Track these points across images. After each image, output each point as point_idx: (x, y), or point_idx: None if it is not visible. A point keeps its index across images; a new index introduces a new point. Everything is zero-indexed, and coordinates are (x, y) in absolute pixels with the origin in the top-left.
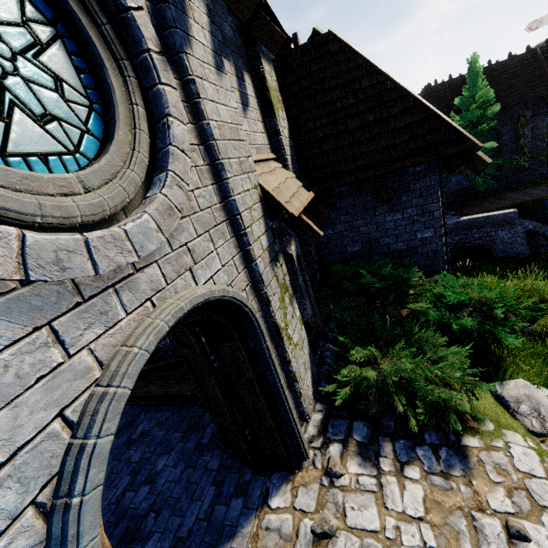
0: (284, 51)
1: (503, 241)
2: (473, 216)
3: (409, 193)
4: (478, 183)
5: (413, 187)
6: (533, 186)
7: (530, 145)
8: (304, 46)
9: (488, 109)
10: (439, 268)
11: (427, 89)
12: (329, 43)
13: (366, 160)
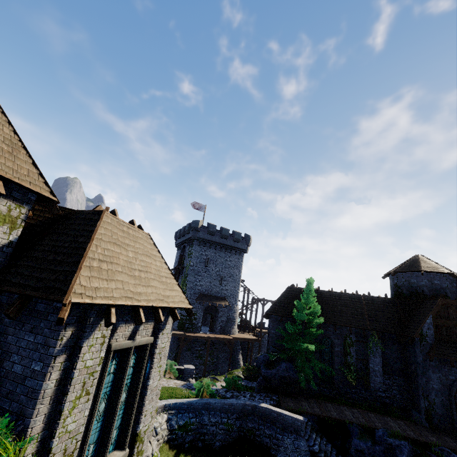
0: (49, 204)
1: (287, 452)
2: (270, 406)
3: (46, 322)
4: (300, 377)
5: (50, 317)
6: (352, 406)
7: (355, 365)
8: (90, 211)
9: (315, 318)
10: (28, 411)
11: (290, 287)
12: (98, 215)
13: (26, 281)
